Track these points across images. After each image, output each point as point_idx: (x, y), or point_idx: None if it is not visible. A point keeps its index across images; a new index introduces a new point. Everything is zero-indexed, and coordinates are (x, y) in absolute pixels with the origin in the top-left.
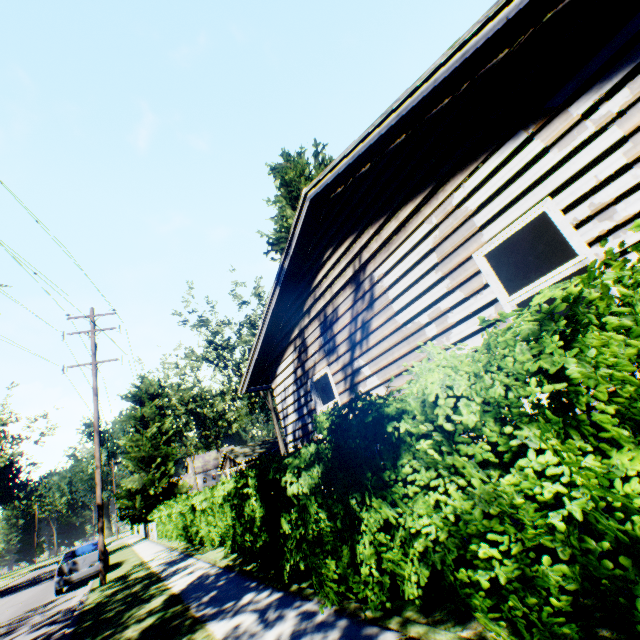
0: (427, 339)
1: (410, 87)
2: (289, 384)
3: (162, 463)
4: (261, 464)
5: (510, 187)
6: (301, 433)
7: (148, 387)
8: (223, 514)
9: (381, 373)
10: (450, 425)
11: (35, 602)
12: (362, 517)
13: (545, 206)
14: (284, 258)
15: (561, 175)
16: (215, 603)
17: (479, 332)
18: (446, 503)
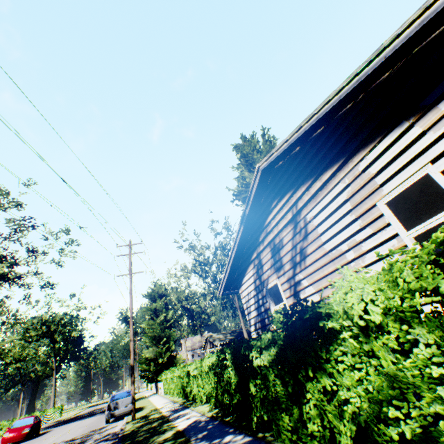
0: (347, 261)
1: (323, 101)
2: (251, 290)
3: (166, 341)
4: (234, 344)
5: (400, 158)
6: (260, 325)
7: (158, 289)
8: (208, 379)
9: (315, 284)
10: (362, 322)
11: (94, 426)
12: (306, 385)
13: (427, 169)
14: (245, 207)
15: (437, 148)
16: (206, 439)
17: (386, 257)
18: (366, 379)
